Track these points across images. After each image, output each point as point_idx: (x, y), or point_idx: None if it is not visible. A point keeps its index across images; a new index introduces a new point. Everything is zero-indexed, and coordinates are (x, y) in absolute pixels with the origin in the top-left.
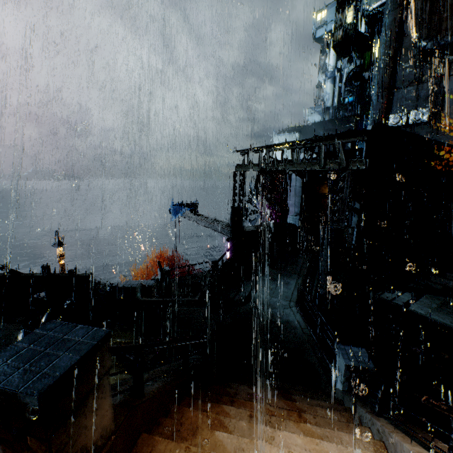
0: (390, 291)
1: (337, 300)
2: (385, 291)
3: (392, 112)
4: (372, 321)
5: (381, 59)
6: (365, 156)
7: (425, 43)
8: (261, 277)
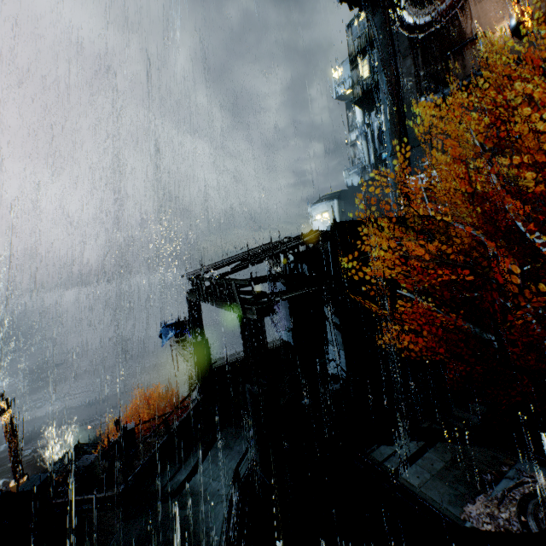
0: (389, 442)
1: (275, 489)
2: (383, 442)
3: (412, 174)
4: (337, 512)
5: (386, 119)
6: (332, 261)
7: (423, 98)
8: (214, 442)
